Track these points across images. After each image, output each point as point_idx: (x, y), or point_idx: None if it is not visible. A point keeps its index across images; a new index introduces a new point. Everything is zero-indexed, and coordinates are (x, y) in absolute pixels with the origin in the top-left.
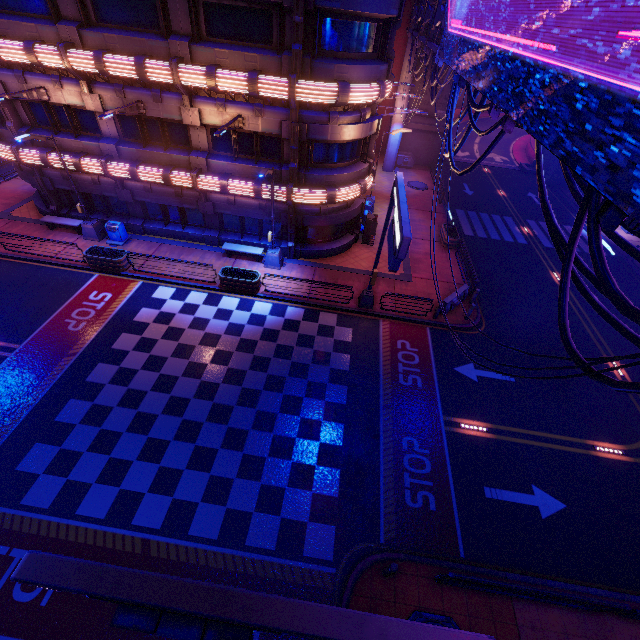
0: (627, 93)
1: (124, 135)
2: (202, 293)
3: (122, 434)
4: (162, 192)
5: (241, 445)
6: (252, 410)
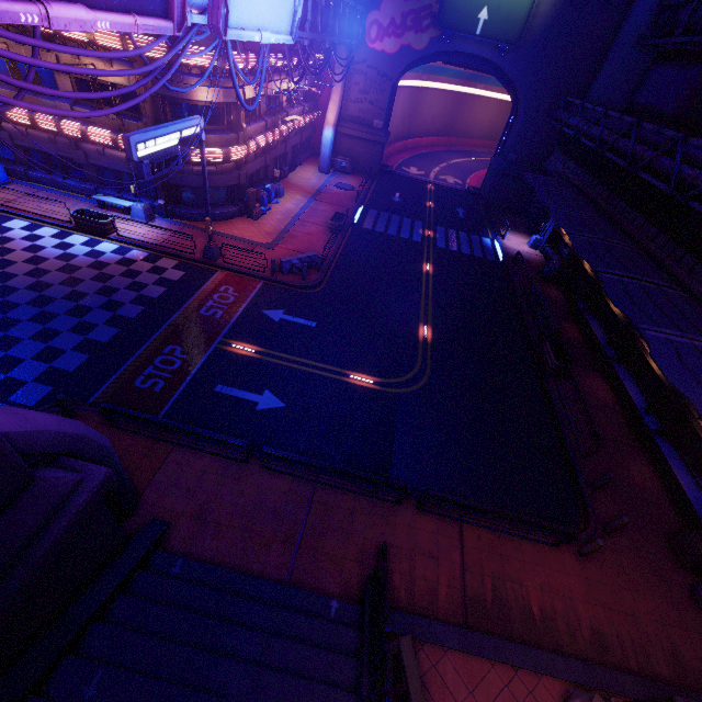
0: None
1: None
2: (55, 229)
3: None
4: (38, 137)
5: (7, 329)
6: (38, 309)
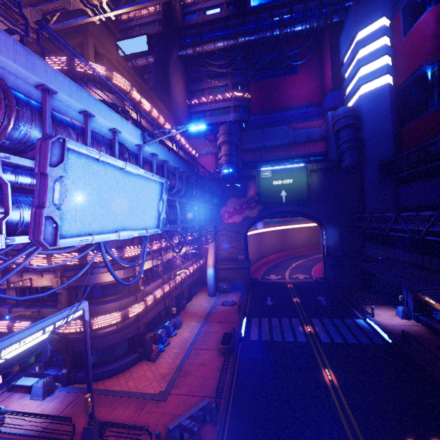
0: None
1: None
2: None
3: None
4: None
5: None
6: None
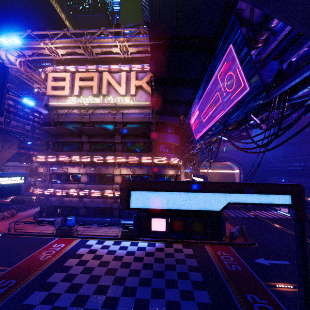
0: (237, 101)
1: (89, 181)
2: (111, 241)
3: (67, 308)
4: (97, 201)
5: (146, 307)
6: (148, 288)
